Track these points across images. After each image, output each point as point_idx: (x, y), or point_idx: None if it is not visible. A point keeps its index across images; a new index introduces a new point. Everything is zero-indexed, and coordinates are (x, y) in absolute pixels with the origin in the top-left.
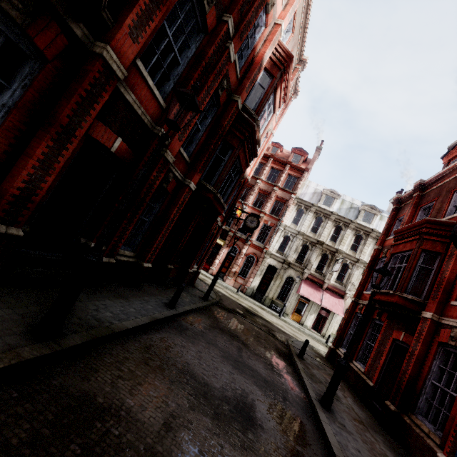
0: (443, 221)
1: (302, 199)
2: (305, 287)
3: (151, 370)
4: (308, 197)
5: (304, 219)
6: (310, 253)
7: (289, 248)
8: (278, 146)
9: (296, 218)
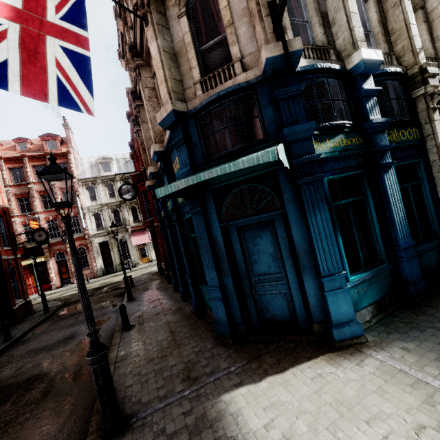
0: (138, 173)
1: (84, 178)
2: (134, 238)
3: (3, 367)
4: (89, 172)
5: (98, 192)
6: (122, 213)
7: (104, 220)
8: (24, 141)
9: (93, 194)
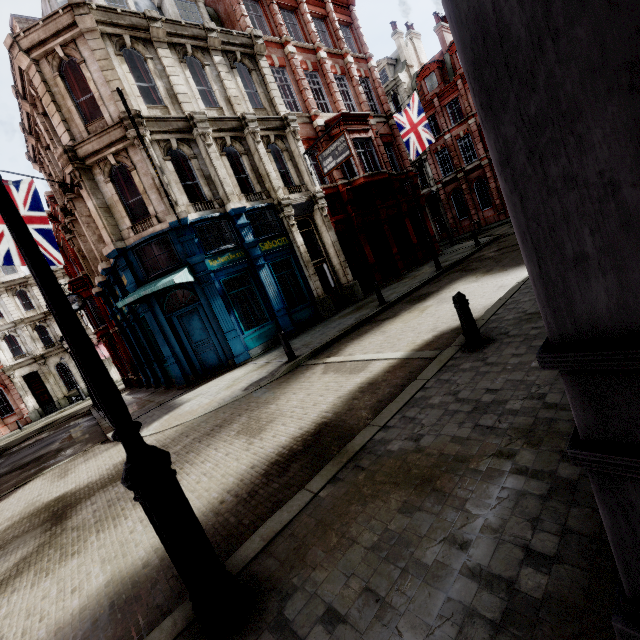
0: (77, 278)
1: None
2: None
3: None
4: None
5: (4, 306)
6: (51, 329)
7: (24, 344)
8: None
9: None
